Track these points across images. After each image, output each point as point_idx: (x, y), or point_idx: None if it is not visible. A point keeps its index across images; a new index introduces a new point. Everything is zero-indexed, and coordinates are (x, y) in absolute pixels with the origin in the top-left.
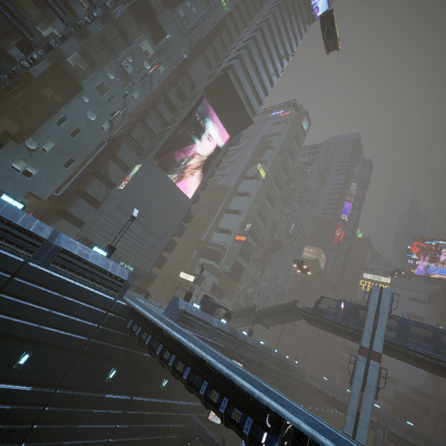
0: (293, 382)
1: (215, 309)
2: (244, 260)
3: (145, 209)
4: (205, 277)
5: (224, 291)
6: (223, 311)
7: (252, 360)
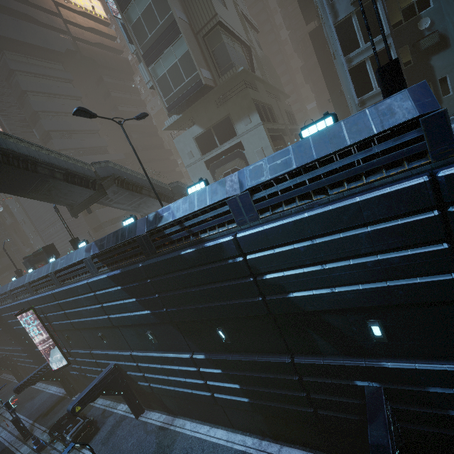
0: (229, 264)
1: (30, 264)
2: (172, 45)
3: (42, 217)
4: (178, 151)
5: (226, 120)
6: (261, 142)
7: (48, 296)
